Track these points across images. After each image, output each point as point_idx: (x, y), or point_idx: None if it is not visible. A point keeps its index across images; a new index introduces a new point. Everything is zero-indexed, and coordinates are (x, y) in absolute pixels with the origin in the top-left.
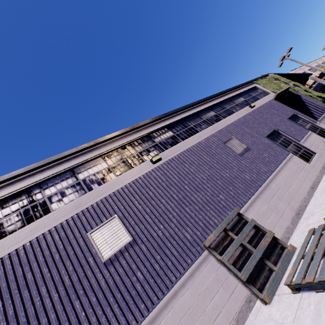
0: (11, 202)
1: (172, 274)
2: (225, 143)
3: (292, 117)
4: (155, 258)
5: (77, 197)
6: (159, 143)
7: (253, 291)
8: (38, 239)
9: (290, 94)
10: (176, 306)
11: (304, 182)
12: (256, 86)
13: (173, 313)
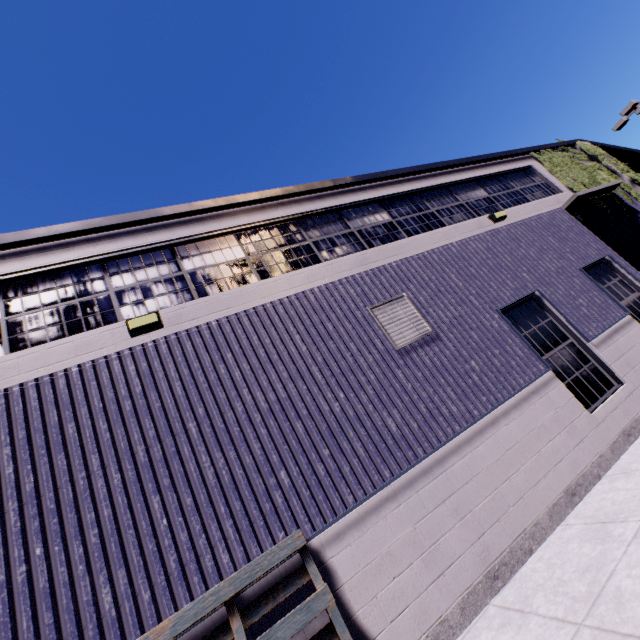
0: None
1: None
2: (374, 309)
3: (596, 265)
4: None
5: None
6: (189, 276)
7: None
8: None
9: (614, 202)
10: None
11: (556, 470)
12: (532, 166)
13: None
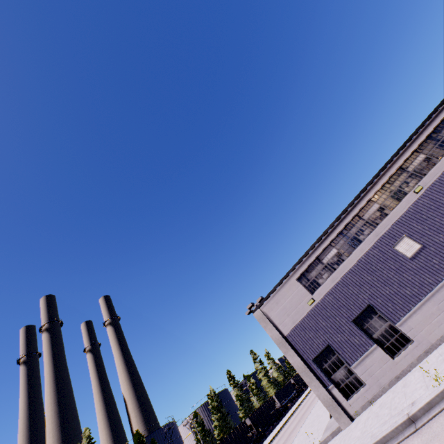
0: (338, 240)
1: None
2: None
3: None
4: (442, 253)
5: (371, 230)
6: (413, 172)
7: None
8: (366, 254)
9: None
10: None
11: None
12: None
13: None
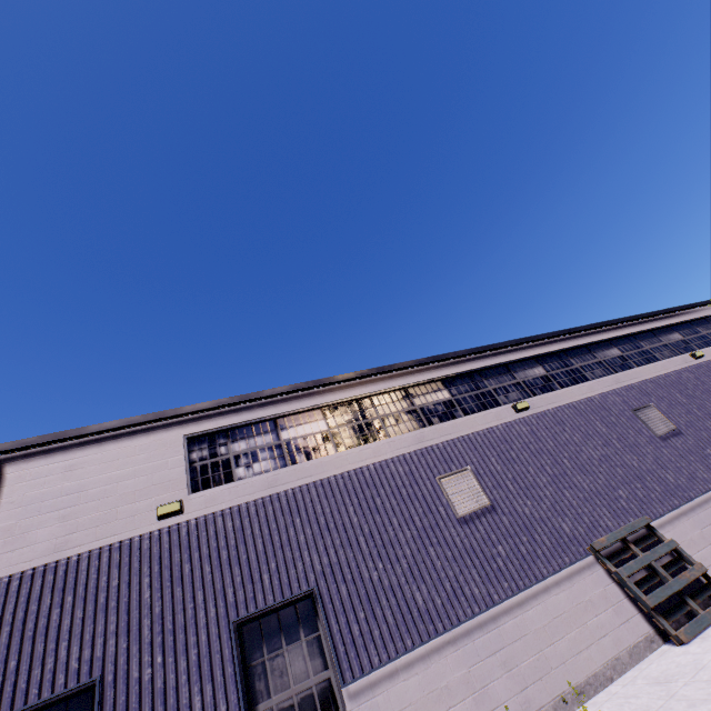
0: (343, 411)
1: (543, 565)
2: (635, 411)
3: None
4: (520, 537)
5: (416, 428)
6: (522, 383)
7: (661, 624)
8: (381, 464)
9: None
10: (547, 603)
11: None
12: None
13: (544, 608)
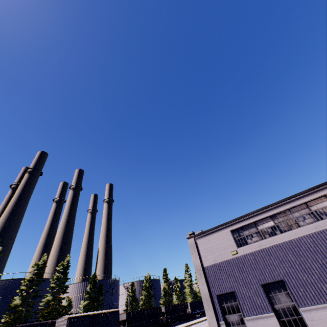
0: (278, 216)
1: None
2: None
3: None
4: None
5: (313, 221)
6: None
7: None
8: (299, 238)
9: None
10: None
11: None
12: None
13: None
